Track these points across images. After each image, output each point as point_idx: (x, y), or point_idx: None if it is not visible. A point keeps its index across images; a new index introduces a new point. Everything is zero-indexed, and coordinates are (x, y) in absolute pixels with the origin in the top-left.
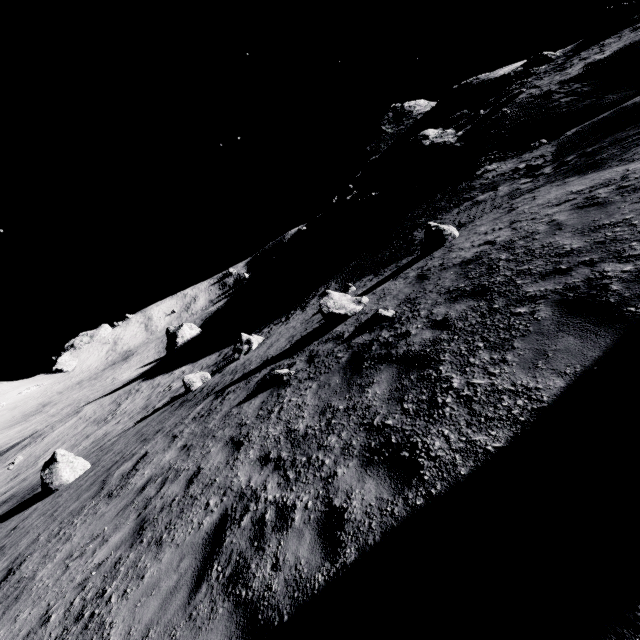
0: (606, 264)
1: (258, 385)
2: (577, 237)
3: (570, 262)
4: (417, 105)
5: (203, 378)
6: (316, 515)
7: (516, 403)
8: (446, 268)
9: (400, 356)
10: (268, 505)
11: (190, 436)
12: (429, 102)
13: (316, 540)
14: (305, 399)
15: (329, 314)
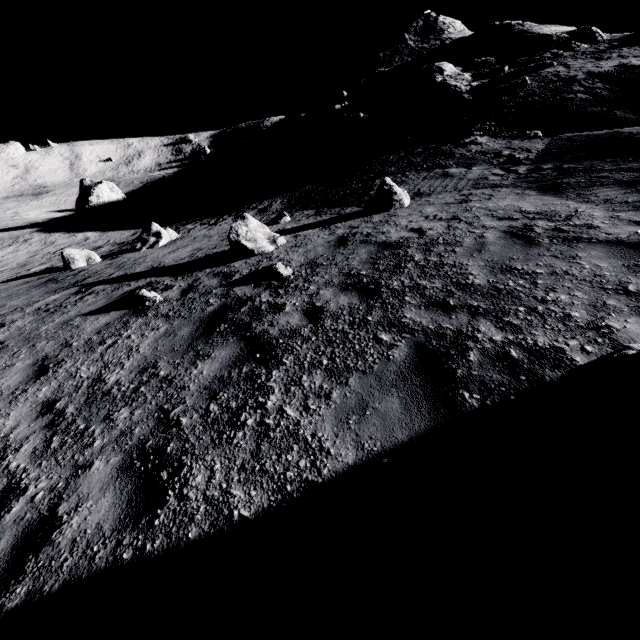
0: (485, 321)
1: (121, 298)
2: (486, 271)
3: (460, 299)
4: (452, 25)
5: (89, 259)
6: (32, 516)
7: (299, 462)
8: (367, 242)
9: (255, 335)
10: (3, 475)
11: (16, 332)
12: (465, 28)
13: (5, 555)
14: (142, 343)
15: (236, 243)
